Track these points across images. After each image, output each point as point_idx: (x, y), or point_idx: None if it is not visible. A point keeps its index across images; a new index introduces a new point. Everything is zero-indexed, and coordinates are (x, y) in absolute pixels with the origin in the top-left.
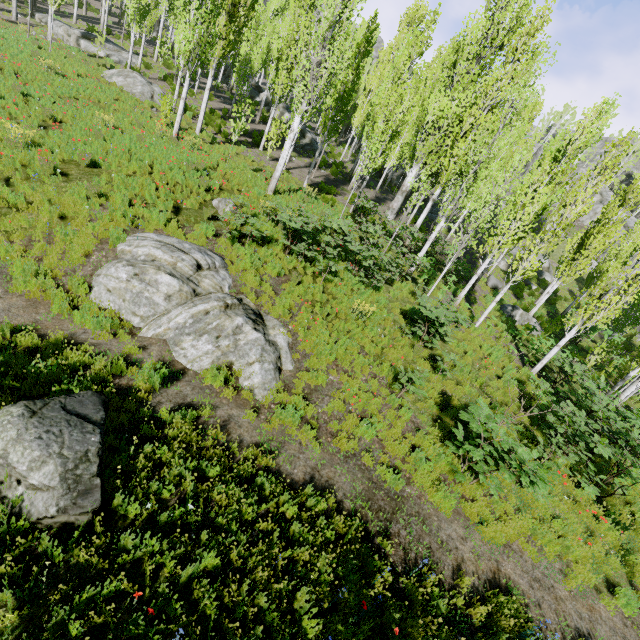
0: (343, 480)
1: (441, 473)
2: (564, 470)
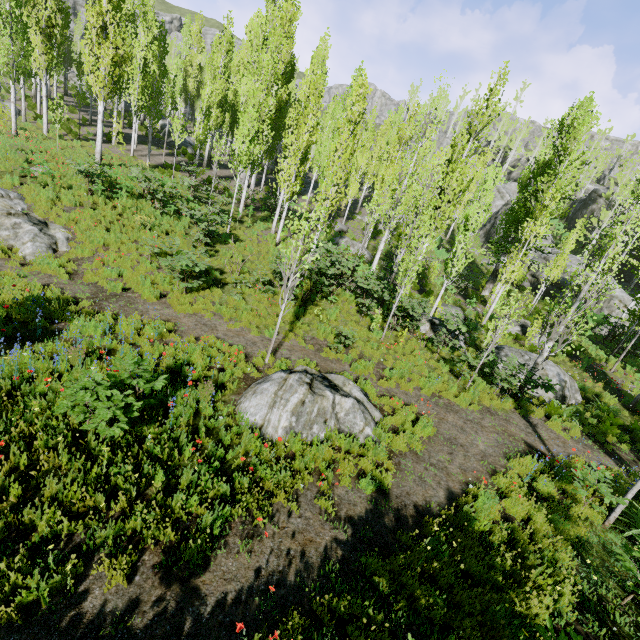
0: (76, 288)
1: (166, 291)
2: (265, 286)
